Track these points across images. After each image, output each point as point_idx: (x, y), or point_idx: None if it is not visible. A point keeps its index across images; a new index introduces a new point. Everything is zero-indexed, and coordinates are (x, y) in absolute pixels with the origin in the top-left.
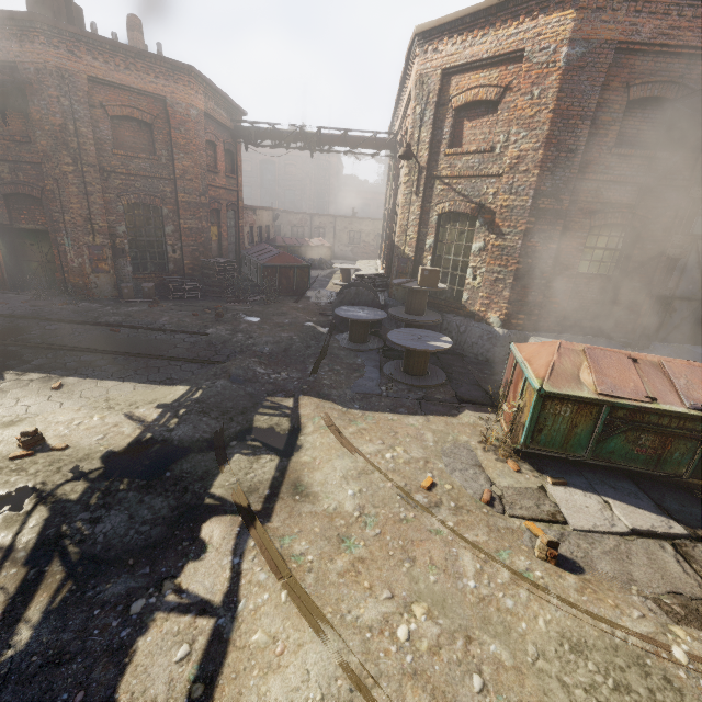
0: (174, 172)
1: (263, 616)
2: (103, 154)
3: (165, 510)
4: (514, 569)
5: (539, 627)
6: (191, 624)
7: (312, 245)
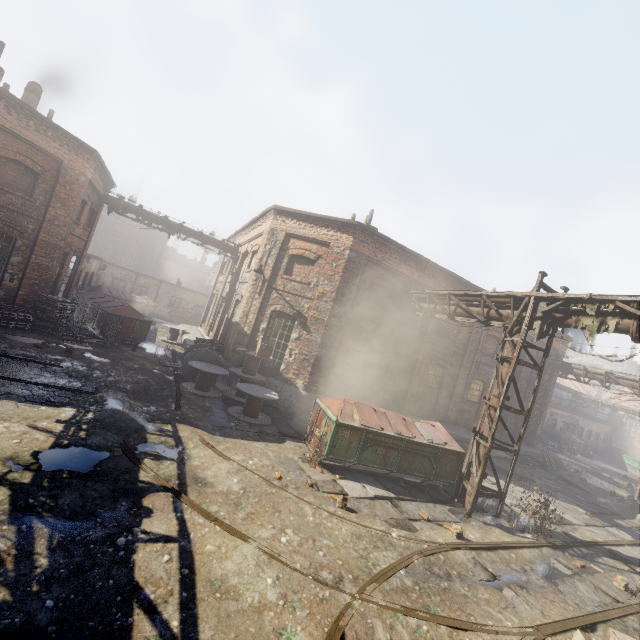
0: (45, 215)
1: (208, 539)
2: None
3: (107, 491)
4: (329, 511)
5: (343, 532)
6: (163, 547)
7: (137, 300)
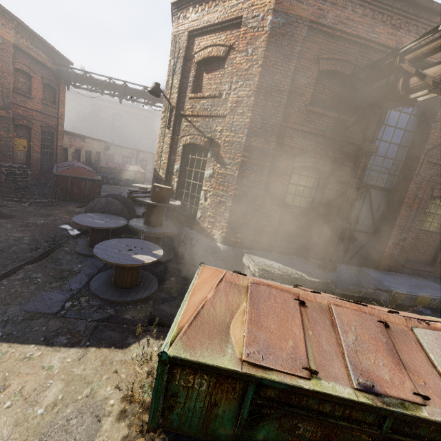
0: None
1: None
2: None
3: None
4: None
5: None
6: None
7: (129, 169)
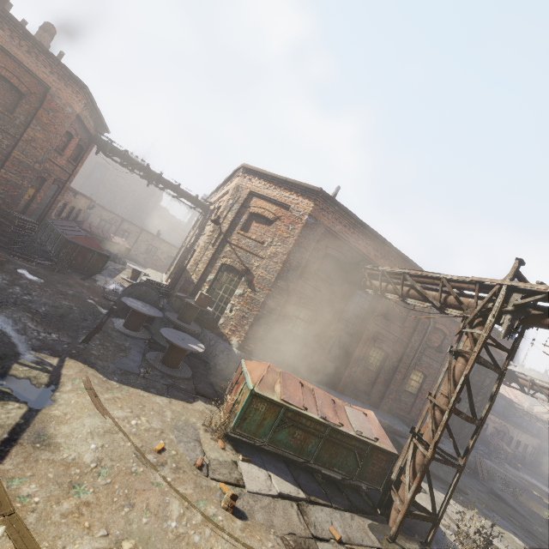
0: (23, 135)
1: None
2: None
3: None
4: (206, 514)
5: None
6: None
7: (114, 240)
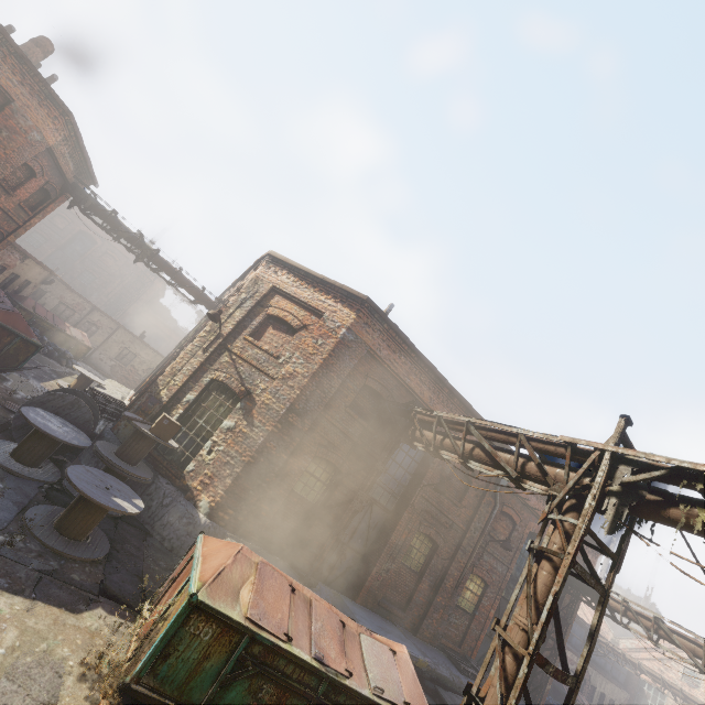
0: None
1: None
2: None
3: None
4: None
5: None
6: None
7: (69, 332)
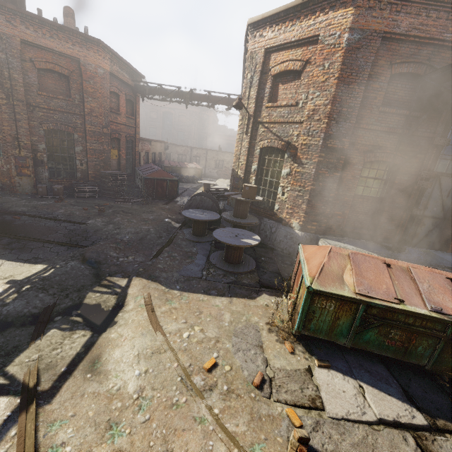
0: (84, 110)
1: None
2: (30, 93)
3: None
4: None
5: None
6: None
7: (188, 167)
